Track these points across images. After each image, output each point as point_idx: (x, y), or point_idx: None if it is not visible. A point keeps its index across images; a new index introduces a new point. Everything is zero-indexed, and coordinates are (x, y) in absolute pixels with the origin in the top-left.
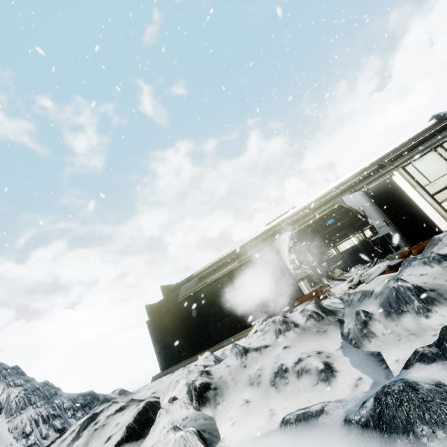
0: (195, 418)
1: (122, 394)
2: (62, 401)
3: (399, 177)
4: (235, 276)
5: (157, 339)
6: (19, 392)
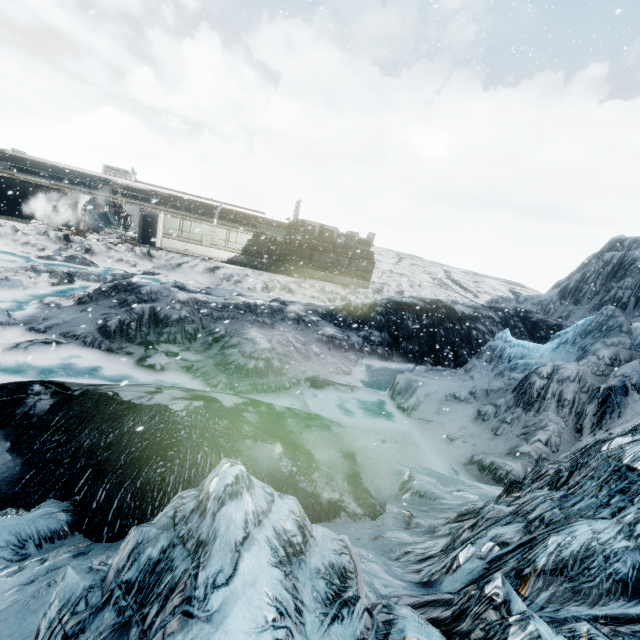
0: None
1: None
2: None
3: (162, 216)
4: (41, 190)
5: None
6: None
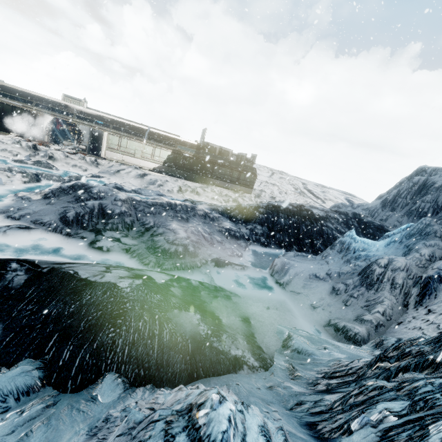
0: None
1: None
2: None
3: (106, 135)
4: (15, 110)
5: None
6: None
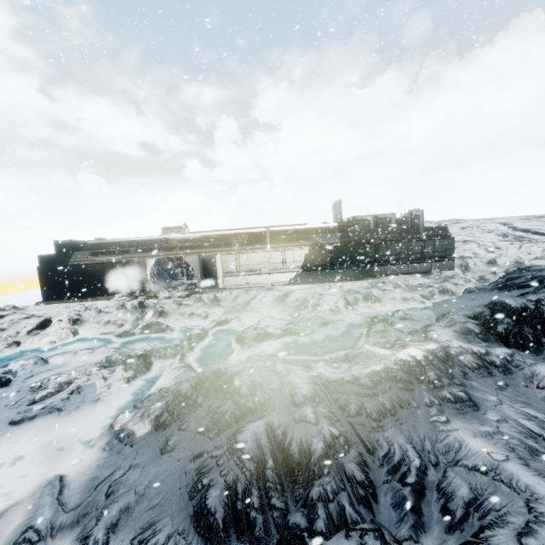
0: (71, 328)
1: (15, 308)
2: None
3: (218, 257)
4: (116, 266)
5: (44, 281)
6: None
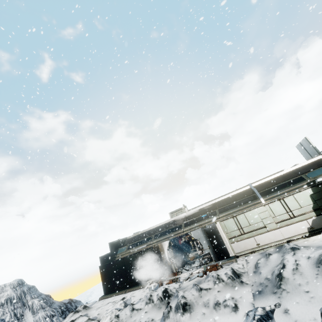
0: None
1: (84, 308)
2: (56, 307)
3: (218, 225)
4: (143, 254)
5: (103, 277)
6: (37, 302)
